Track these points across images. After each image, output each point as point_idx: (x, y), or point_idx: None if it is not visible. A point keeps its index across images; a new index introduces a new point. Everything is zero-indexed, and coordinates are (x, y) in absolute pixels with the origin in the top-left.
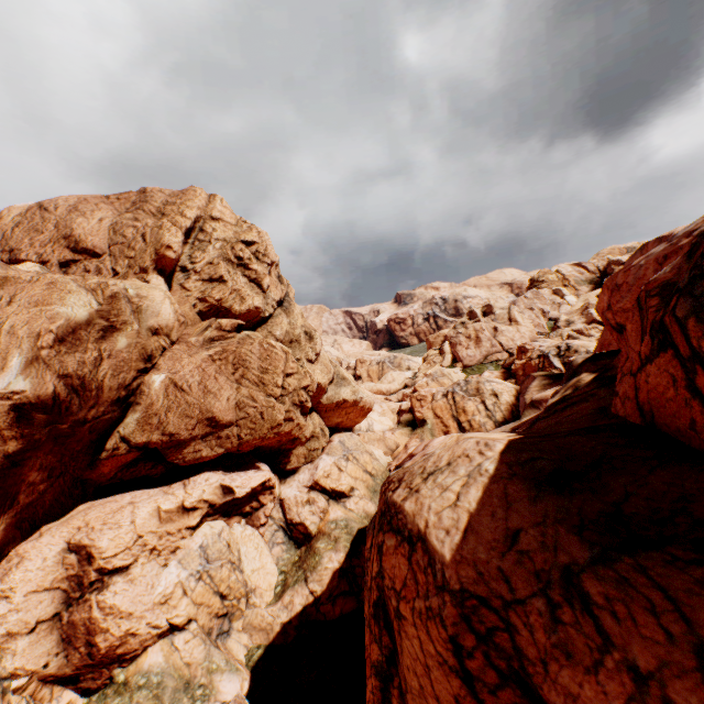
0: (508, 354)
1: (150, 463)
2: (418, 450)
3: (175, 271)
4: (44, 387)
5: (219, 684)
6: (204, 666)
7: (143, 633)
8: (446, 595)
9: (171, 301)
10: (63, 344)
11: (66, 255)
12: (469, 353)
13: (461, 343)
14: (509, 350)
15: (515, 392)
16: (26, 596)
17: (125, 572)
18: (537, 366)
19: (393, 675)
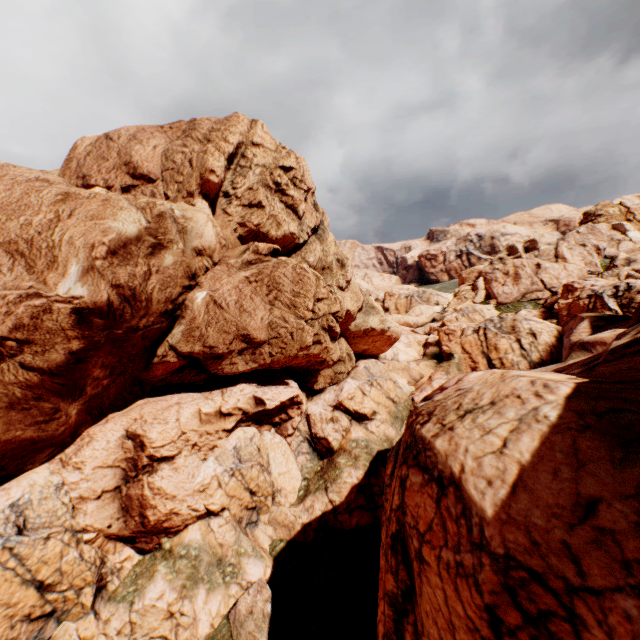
0: (551, 293)
1: (194, 371)
2: (450, 383)
3: (218, 196)
4: (99, 295)
5: (246, 566)
6: (233, 548)
7: (184, 513)
8: (483, 556)
9: (213, 224)
10: (115, 257)
11: (127, 181)
12: (505, 290)
13: (497, 280)
14: (552, 289)
15: (556, 332)
16: (94, 470)
17: (171, 461)
18: (586, 307)
19: (408, 611)
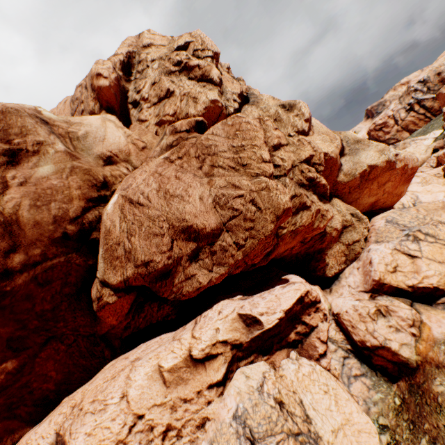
0: None
1: (153, 304)
2: None
3: (128, 110)
4: None
5: None
6: None
7: None
8: None
9: (115, 125)
10: None
11: None
12: None
13: None
14: None
15: None
16: None
17: None
18: None
19: None
